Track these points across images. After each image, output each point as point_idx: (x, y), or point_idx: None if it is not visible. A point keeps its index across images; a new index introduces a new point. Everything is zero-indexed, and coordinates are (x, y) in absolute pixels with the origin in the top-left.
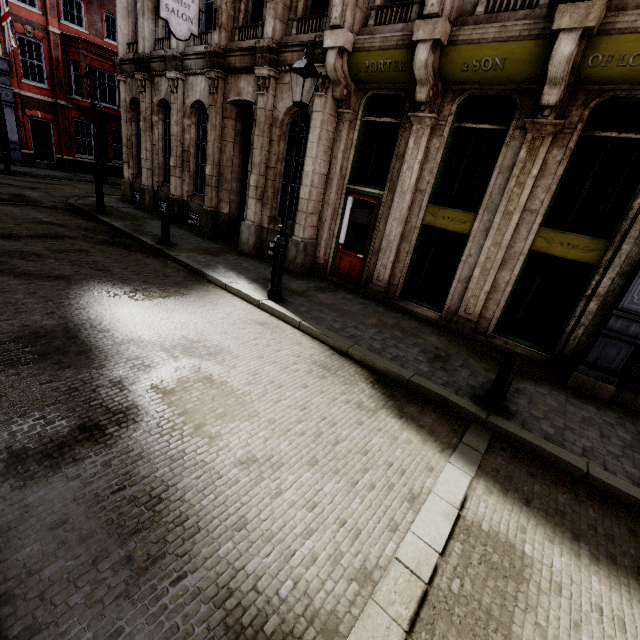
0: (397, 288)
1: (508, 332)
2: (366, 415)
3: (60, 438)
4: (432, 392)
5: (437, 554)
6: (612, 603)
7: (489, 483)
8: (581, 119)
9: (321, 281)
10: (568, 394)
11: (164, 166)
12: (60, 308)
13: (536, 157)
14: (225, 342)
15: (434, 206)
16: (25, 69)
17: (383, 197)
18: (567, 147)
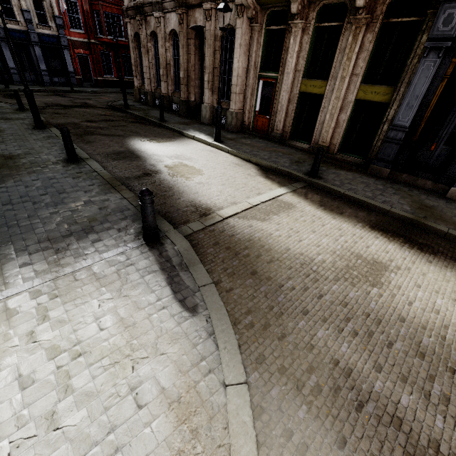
0: (287, 133)
1: (346, 151)
2: (250, 177)
3: (138, 175)
4: (285, 171)
5: (261, 202)
6: (321, 215)
7: (294, 194)
8: (381, 12)
9: (246, 134)
10: (364, 175)
11: (156, 76)
12: (124, 145)
13: (357, 40)
14: (193, 156)
15: (305, 79)
16: (71, 22)
17: (278, 78)
18: (374, 31)
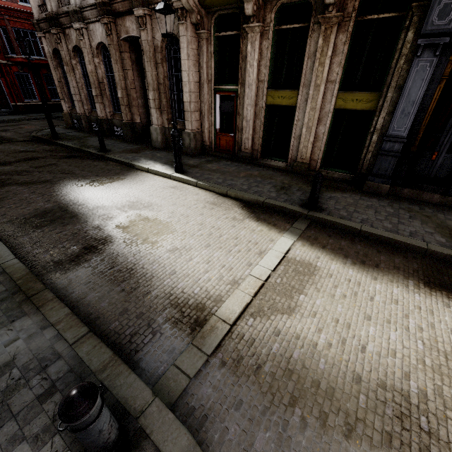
0: (258, 152)
1: (329, 166)
2: (237, 222)
3: (76, 253)
4: (276, 206)
5: (270, 271)
6: (357, 277)
7: (304, 242)
8: (354, 9)
9: (209, 157)
10: (362, 195)
11: (89, 97)
12: (52, 197)
13: (329, 42)
14: (153, 200)
15: (271, 90)
16: None
17: (238, 90)
18: (348, 31)
